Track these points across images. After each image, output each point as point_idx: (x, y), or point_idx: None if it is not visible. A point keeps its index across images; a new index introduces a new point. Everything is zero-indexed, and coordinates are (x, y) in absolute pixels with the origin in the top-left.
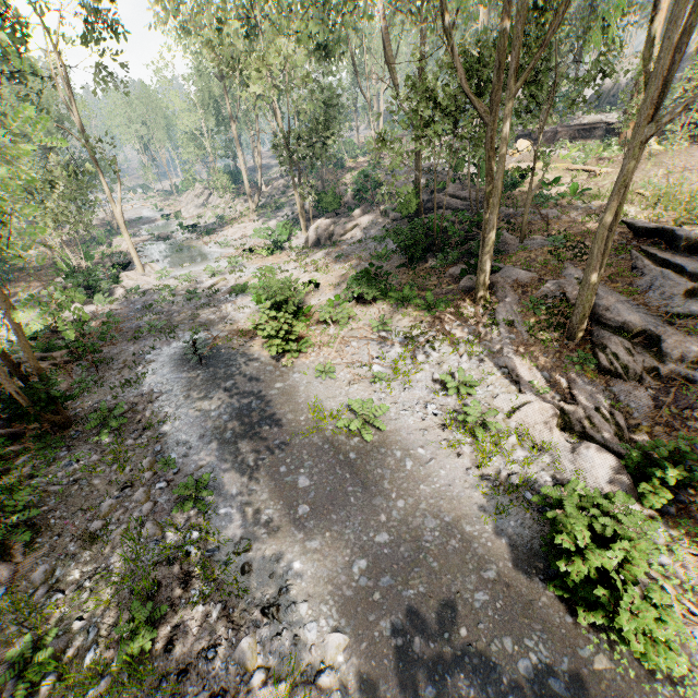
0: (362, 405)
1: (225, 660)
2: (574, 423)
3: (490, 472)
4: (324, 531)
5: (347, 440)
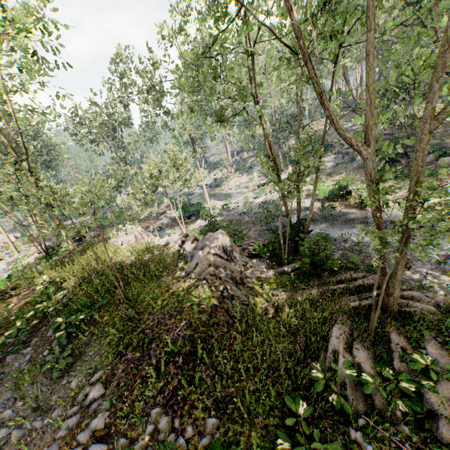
0: None
1: None
2: None
3: None
4: None
5: None
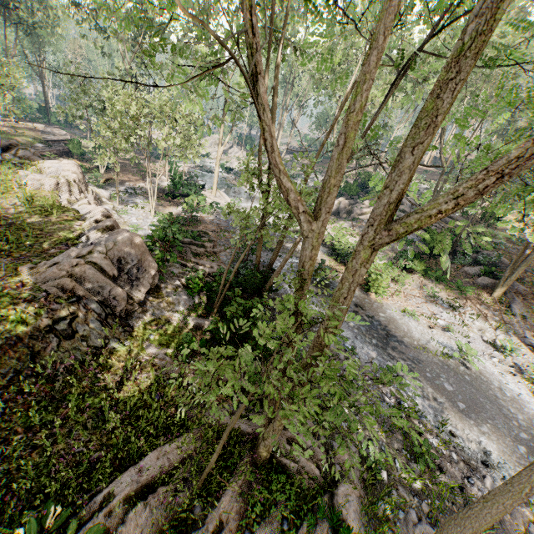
0: (462, 346)
1: (481, 487)
2: None
3: None
4: (485, 423)
5: (456, 366)
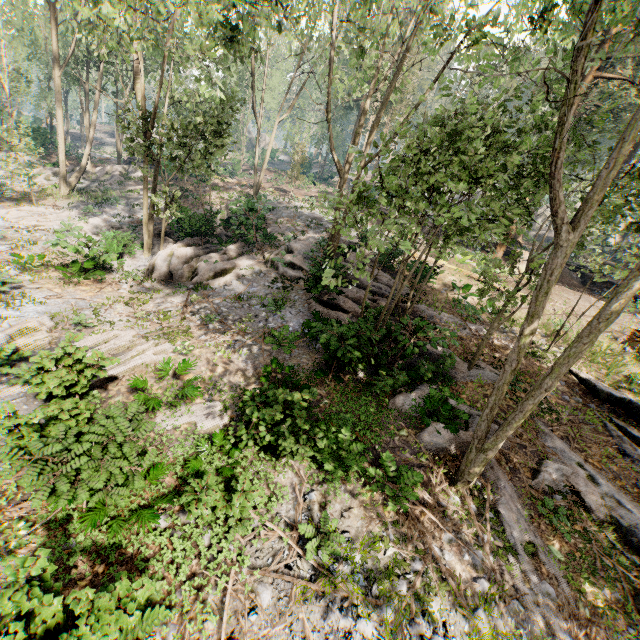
0: None
1: None
2: None
3: None
4: None
5: None
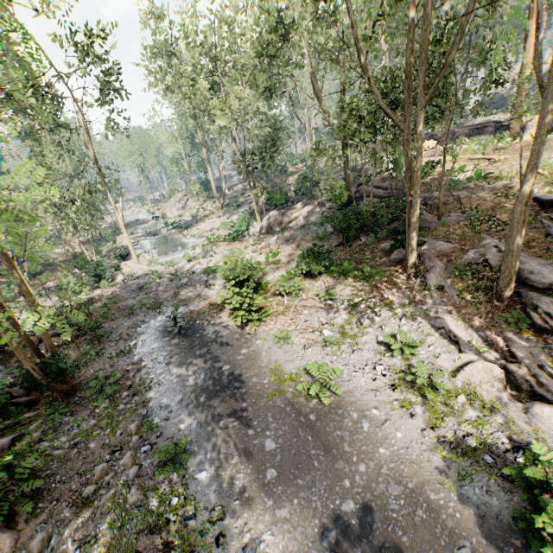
0: (317, 368)
1: None
2: (519, 382)
3: (445, 434)
4: (292, 498)
5: (306, 401)
